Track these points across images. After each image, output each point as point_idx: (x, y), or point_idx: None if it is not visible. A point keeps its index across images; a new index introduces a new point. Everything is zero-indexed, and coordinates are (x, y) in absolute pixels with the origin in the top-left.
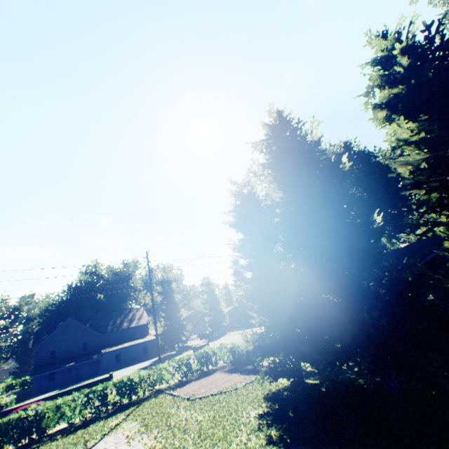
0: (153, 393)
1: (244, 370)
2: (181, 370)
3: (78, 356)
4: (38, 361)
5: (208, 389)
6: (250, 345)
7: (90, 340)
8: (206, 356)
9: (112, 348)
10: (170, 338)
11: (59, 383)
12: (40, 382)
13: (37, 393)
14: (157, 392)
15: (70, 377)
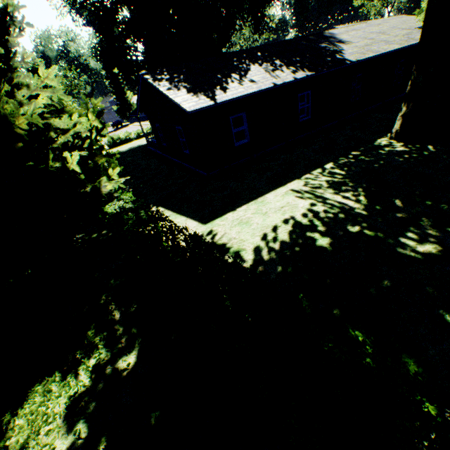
0: None
1: None
2: None
3: None
4: None
5: None
6: None
7: None
8: None
9: None
10: None
11: None
12: None
13: None
14: None
15: None
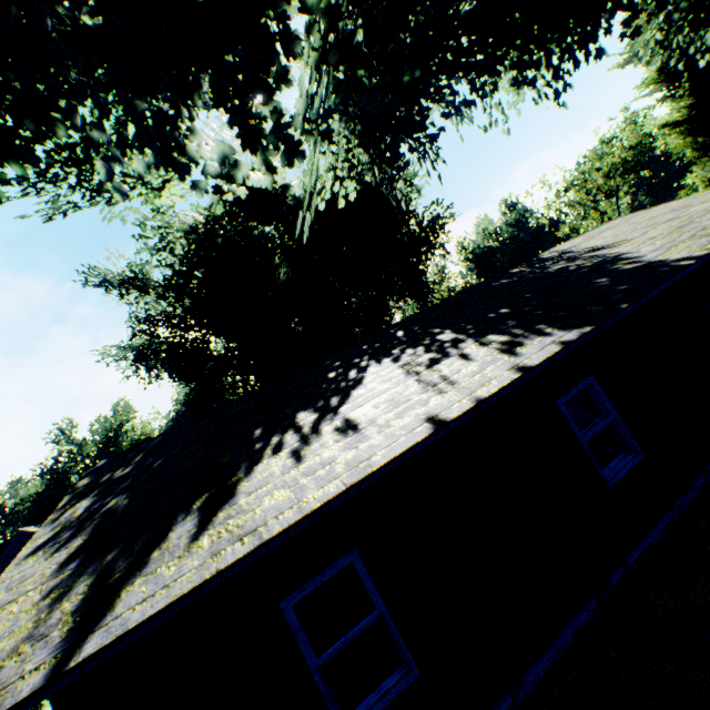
0: None
1: None
2: None
3: None
4: None
5: None
6: None
7: None
8: None
9: None
10: None
11: None
12: None
13: None
14: None
15: None
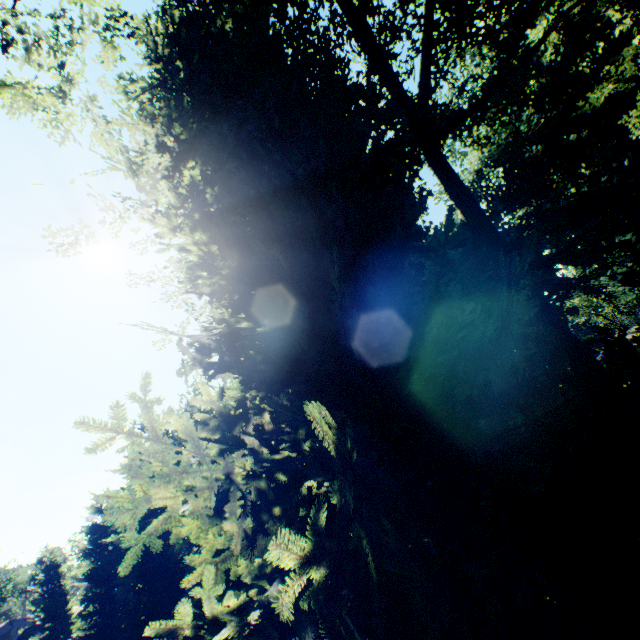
0: None
1: None
2: None
3: None
4: None
5: None
6: None
7: None
8: None
9: None
10: None
11: None
12: None
13: None
14: None
15: None
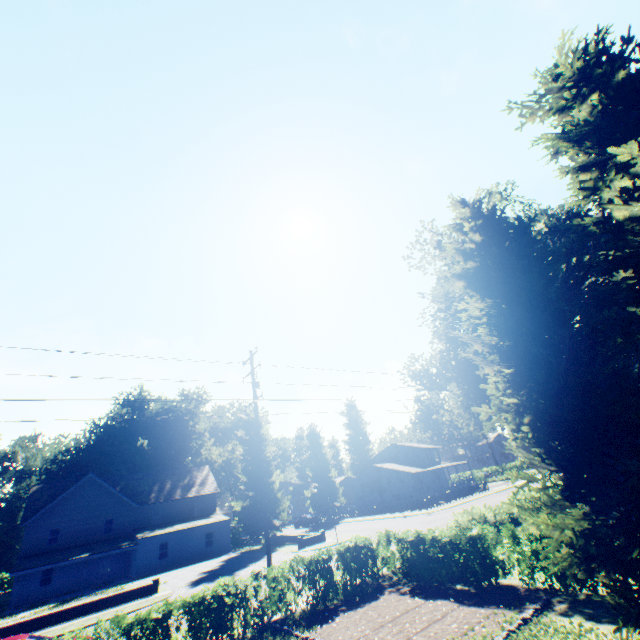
0: (259, 632)
1: (459, 595)
2: (315, 584)
3: (95, 541)
4: (27, 546)
5: (400, 635)
6: (562, 533)
7: (118, 515)
8: (359, 557)
9: (155, 531)
10: (255, 521)
11: (57, 590)
12: (24, 586)
13: (16, 607)
14: (270, 632)
15: (77, 579)
